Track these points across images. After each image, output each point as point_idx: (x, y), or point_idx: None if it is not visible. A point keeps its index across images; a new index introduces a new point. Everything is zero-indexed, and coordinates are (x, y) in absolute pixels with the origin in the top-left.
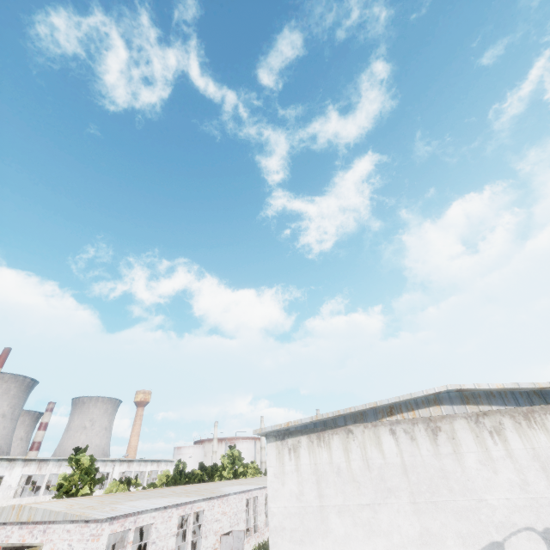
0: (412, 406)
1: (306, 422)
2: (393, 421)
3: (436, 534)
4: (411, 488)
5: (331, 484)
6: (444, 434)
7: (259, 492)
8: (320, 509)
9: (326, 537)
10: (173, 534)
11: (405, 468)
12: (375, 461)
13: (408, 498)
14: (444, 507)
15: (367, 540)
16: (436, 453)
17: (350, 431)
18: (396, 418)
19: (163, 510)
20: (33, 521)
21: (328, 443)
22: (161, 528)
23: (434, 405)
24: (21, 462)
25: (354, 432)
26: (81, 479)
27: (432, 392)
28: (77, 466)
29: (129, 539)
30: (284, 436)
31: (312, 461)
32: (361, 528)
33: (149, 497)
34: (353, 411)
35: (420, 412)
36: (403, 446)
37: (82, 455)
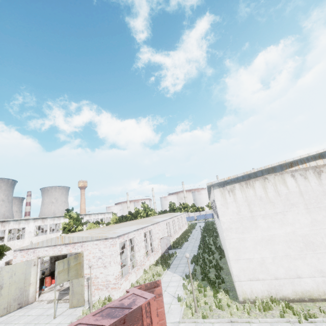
0: (305, 161)
1: (240, 176)
2: (292, 170)
3: (320, 220)
4: (305, 202)
5: (257, 205)
6: (325, 174)
7: (170, 220)
8: (251, 217)
9: (257, 229)
10: (143, 241)
11: (301, 193)
12: (283, 191)
13: (303, 207)
14: (325, 208)
15: (280, 228)
16: (320, 183)
17: (266, 178)
18: (295, 168)
19: (137, 230)
20: (73, 242)
21: (253, 185)
22: (138, 238)
23: (319, 159)
24: (32, 220)
25: (268, 178)
26: (74, 224)
27: (322, 151)
28: (71, 218)
29: (127, 244)
30: (224, 185)
31: (243, 196)
32: (276, 223)
33: (123, 226)
34: (270, 166)
35: (310, 164)
36: (299, 182)
37: (72, 212)
